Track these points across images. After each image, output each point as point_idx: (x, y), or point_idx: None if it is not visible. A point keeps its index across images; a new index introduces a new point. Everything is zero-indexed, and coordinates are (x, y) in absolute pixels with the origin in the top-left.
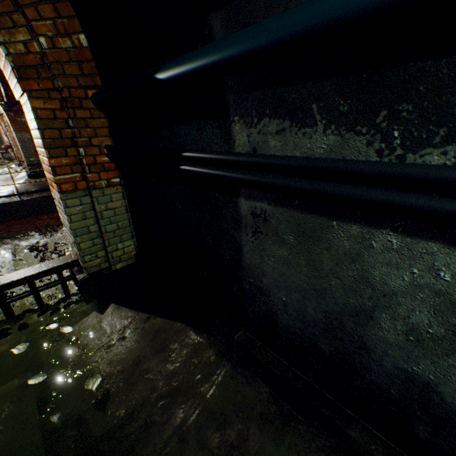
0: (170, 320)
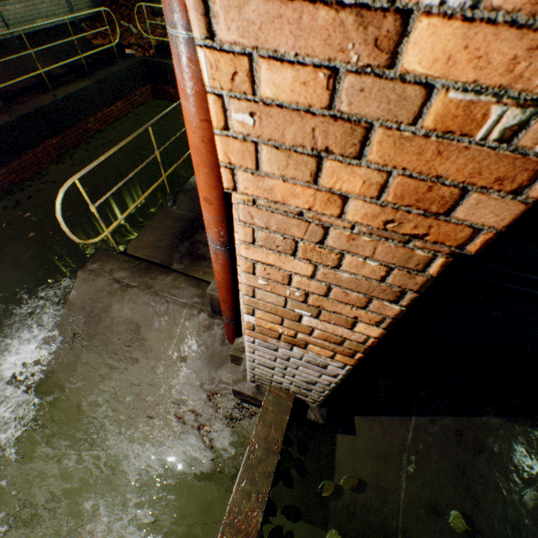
0: (467, 417)
